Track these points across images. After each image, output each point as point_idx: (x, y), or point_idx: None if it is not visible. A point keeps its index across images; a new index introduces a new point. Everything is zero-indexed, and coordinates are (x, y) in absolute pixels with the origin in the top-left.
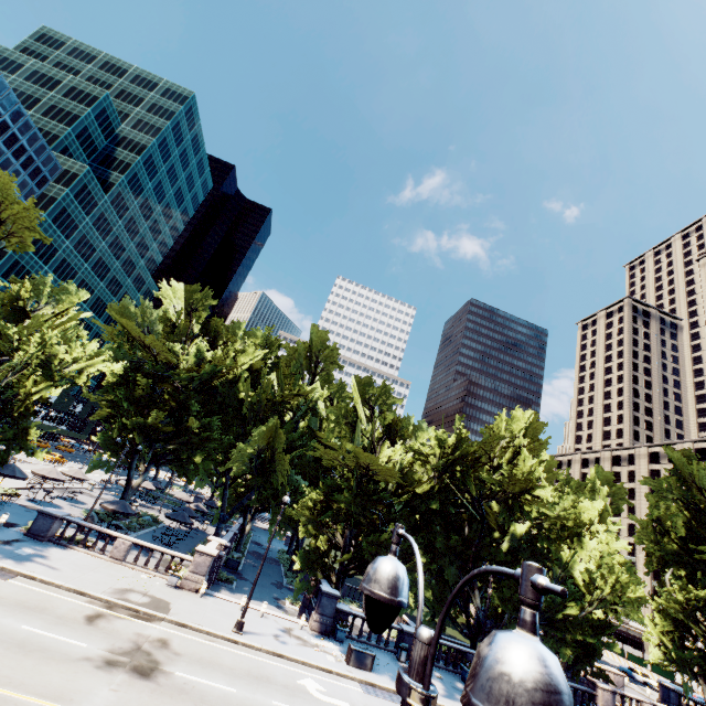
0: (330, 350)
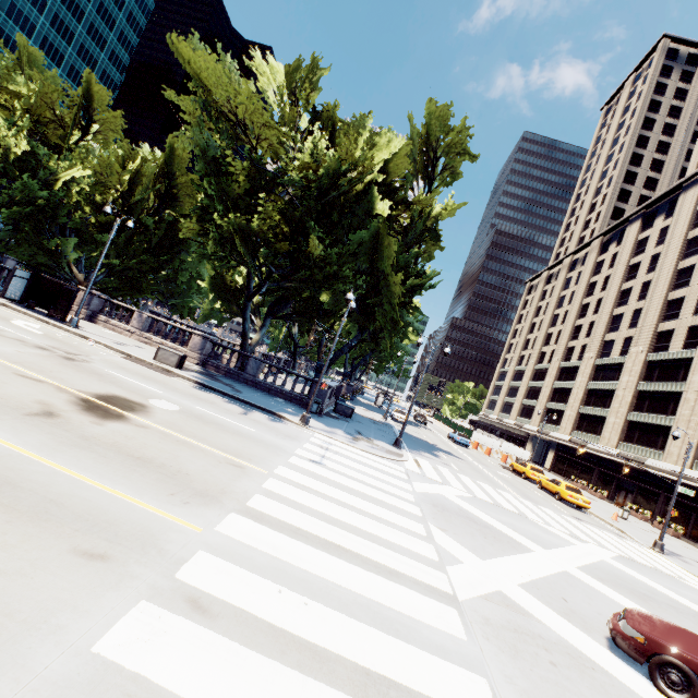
0: (25, 55)
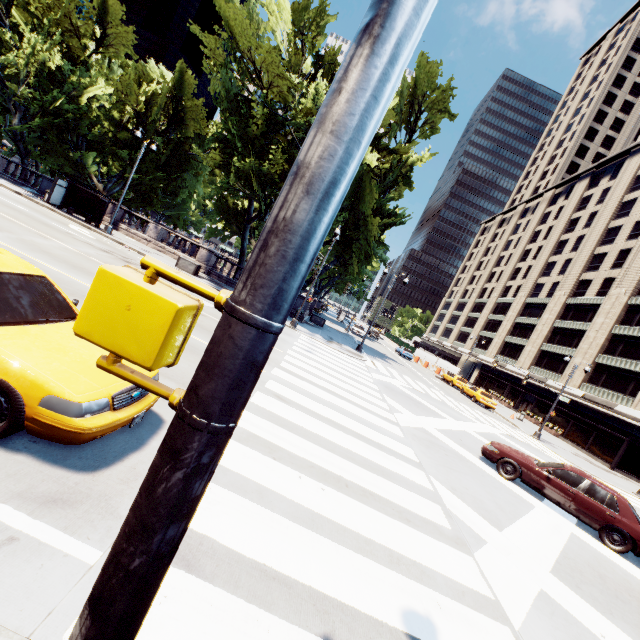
0: None
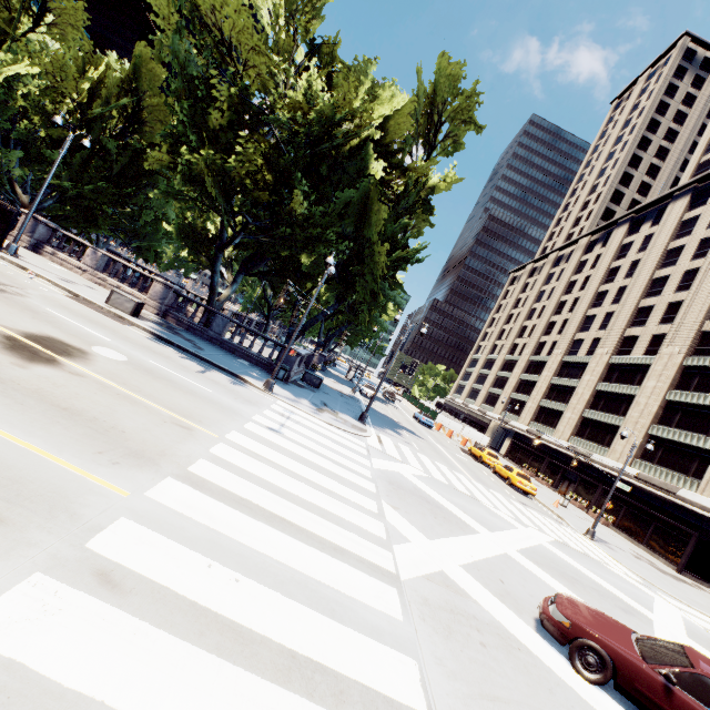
0: None
